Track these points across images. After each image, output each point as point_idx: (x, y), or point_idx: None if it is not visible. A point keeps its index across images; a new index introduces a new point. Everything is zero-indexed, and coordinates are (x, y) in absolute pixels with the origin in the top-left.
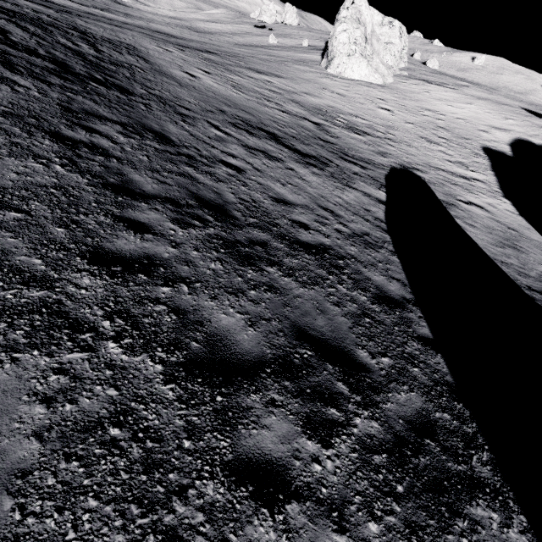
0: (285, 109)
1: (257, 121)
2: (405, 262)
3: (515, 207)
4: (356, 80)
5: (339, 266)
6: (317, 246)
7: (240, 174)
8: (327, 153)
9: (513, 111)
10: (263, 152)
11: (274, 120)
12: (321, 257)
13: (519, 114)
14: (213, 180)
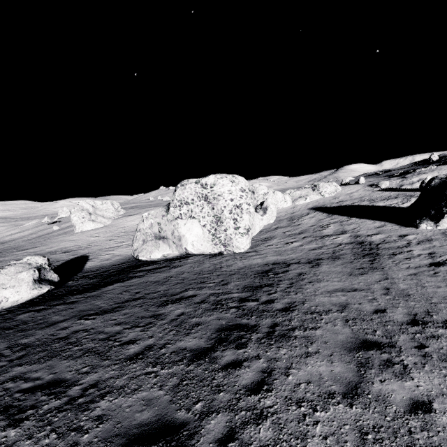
0: None
1: None
2: None
3: None
4: (90, 230)
5: None
6: None
7: None
8: None
9: None
10: None
11: None
12: None
13: None
14: None
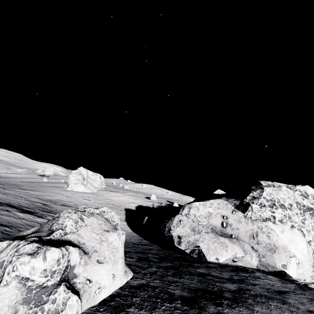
0: (29, 200)
1: (6, 202)
2: None
3: (127, 223)
4: (79, 192)
5: (7, 226)
6: (2, 224)
7: None
8: (40, 211)
9: (140, 198)
10: (0, 208)
11: (18, 202)
12: (1, 225)
13: (141, 198)
14: None
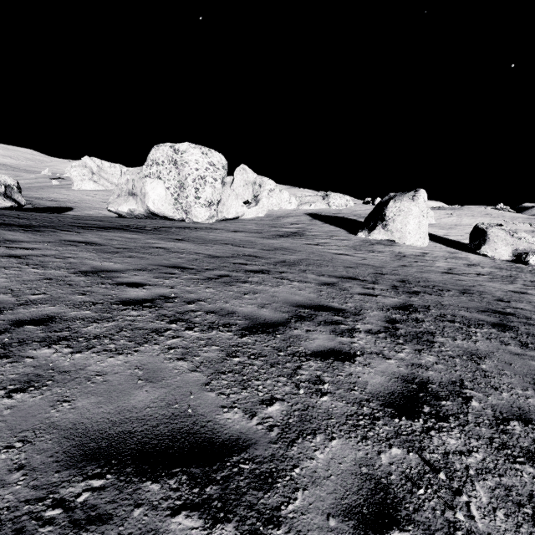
0: None
1: None
2: None
3: None
4: (89, 190)
5: None
6: None
7: None
8: None
9: None
10: None
11: None
12: None
13: None
14: None
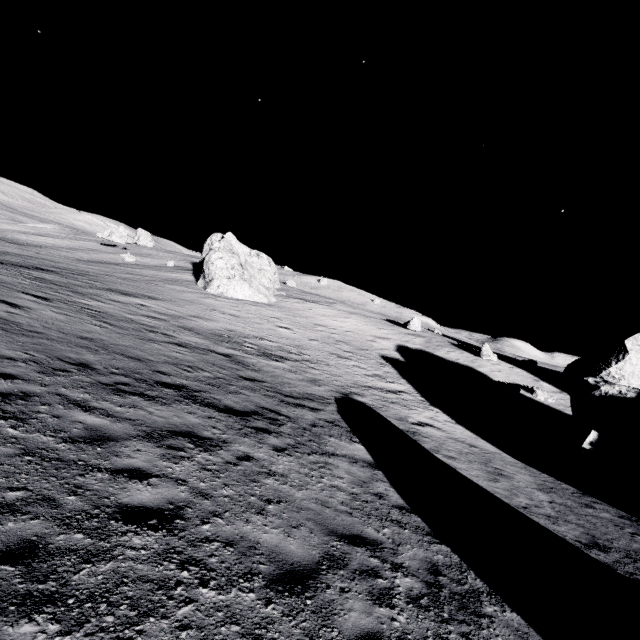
0: (180, 341)
1: (150, 370)
2: (524, 612)
3: (447, 415)
4: (242, 300)
5: None
6: None
7: (177, 537)
8: (265, 400)
9: (380, 322)
10: (188, 434)
11: (174, 362)
12: None
13: (386, 325)
14: (125, 629)
